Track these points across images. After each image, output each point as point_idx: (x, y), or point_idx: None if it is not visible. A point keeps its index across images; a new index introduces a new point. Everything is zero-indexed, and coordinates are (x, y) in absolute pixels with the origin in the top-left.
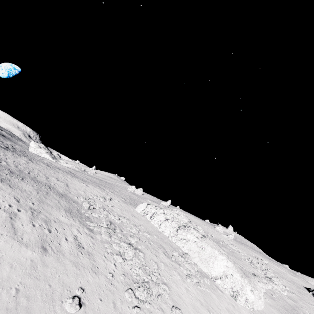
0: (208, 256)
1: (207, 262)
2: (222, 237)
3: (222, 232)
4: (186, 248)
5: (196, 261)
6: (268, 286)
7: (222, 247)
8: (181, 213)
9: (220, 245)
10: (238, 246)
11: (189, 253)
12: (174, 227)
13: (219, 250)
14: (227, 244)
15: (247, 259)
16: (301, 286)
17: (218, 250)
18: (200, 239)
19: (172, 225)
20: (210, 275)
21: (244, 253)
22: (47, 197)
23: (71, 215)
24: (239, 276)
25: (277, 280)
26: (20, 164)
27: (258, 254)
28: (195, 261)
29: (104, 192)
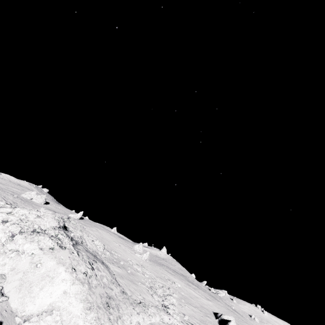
0: (39, 277)
1: (30, 289)
2: (132, 257)
3: (141, 251)
4: (8, 265)
5: (11, 288)
6: (154, 318)
7: (119, 267)
8: (49, 215)
9: (115, 265)
10: (151, 267)
11: (7, 274)
12: (9, 232)
13: (72, 266)
14: (132, 264)
15: (147, 283)
16: (210, 312)
17: (68, 266)
18: (47, 250)
19: (8, 230)
20: (19, 314)
21: (151, 275)
22: None
23: None
24: (81, 308)
25: (174, 308)
26: None
27: (176, 276)
28: (7, 289)
29: None
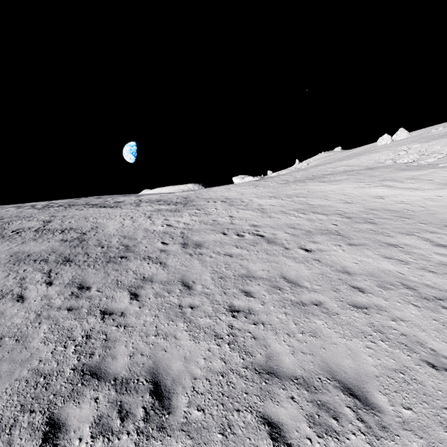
0: None
1: None
2: None
3: None
4: None
5: None
6: None
7: None
8: None
9: None
10: None
11: None
12: None
13: None
14: None
15: None
16: None
17: None
18: None
19: None
20: None
21: None
22: (367, 174)
23: (413, 170)
24: None
25: None
26: (293, 177)
27: None
28: None
29: (382, 152)
